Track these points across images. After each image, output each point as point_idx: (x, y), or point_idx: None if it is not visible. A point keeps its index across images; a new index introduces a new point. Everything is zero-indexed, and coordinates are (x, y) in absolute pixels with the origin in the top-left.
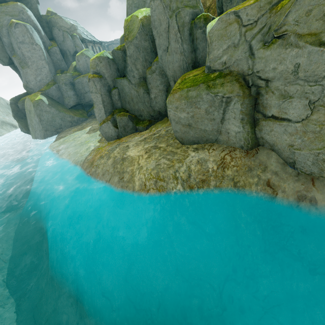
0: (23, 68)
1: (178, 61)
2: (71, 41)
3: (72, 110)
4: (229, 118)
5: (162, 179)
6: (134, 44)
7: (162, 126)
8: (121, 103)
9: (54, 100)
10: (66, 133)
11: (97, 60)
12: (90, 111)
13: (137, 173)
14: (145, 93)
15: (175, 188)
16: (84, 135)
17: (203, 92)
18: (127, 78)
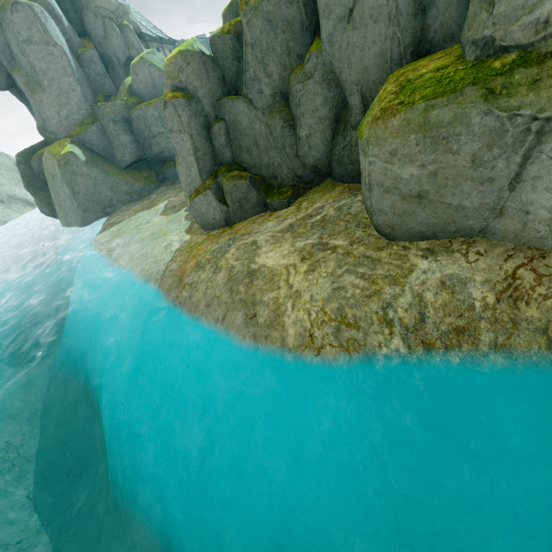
0: (34, 93)
1: (379, 41)
2: (119, 38)
3: (130, 172)
4: (537, 175)
5: (353, 323)
6: (264, 14)
7: (323, 197)
8: (232, 152)
9: (95, 154)
10: (122, 215)
11: (180, 60)
12: (162, 172)
13: (290, 309)
14: (286, 128)
15: (387, 345)
16: (156, 218)
17: (475, 109)
18: (244, 96)
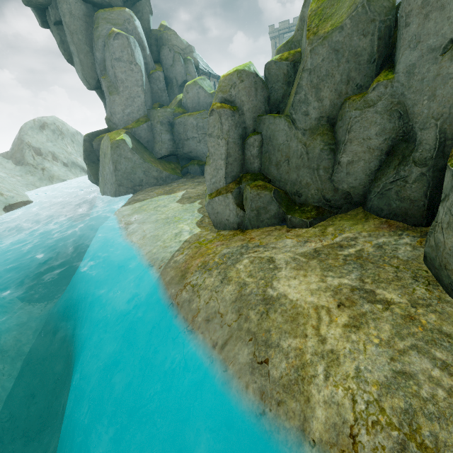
0: (111, 94)
1: None
2: (182, 67)
3: (162, 162)
4: None
5: (432, 447)
6: (331, 43)
7: (354, 227)
8: (260, 163)
9: (140, 144)
10: (147, 194)
11: (235, 77)
12: (186, 167)
13: (322, 378)
14: (325, 151)
15: None
16: (173, 204)
17: None
18: (287, 116)
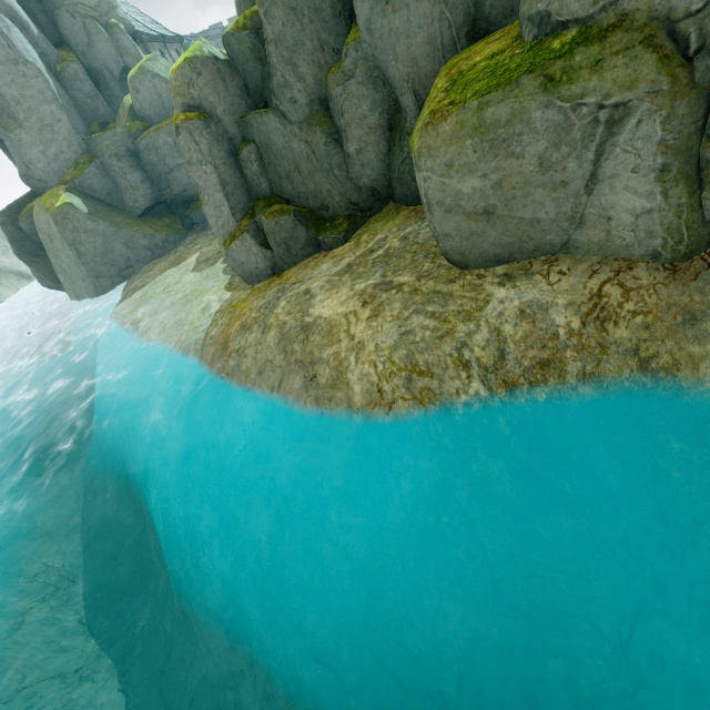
0: (9, 130)
1: (425, 24)
2: (108, 43)
3: (148, 221)
4: (614, 173)
5: (426, 370)
6: None
7: (386, 226)
8: (269, 181)
9: (99, 202)
10: (145, 277)
11: (188, 70)
12: (188, 216)
13: (354, 363)
14: (330, 144)
15: (466, 390)
16: (188, 276)
17: (534, 102)
18: (275, 109)
